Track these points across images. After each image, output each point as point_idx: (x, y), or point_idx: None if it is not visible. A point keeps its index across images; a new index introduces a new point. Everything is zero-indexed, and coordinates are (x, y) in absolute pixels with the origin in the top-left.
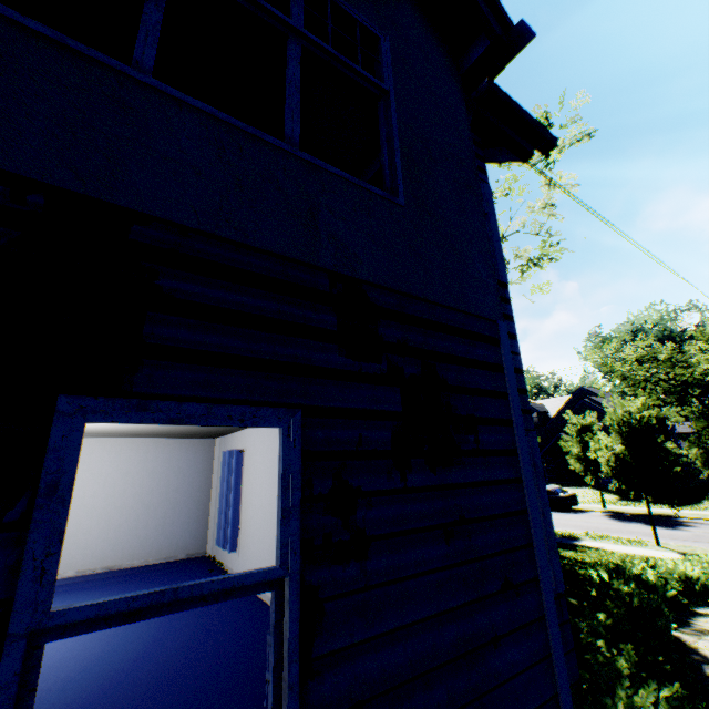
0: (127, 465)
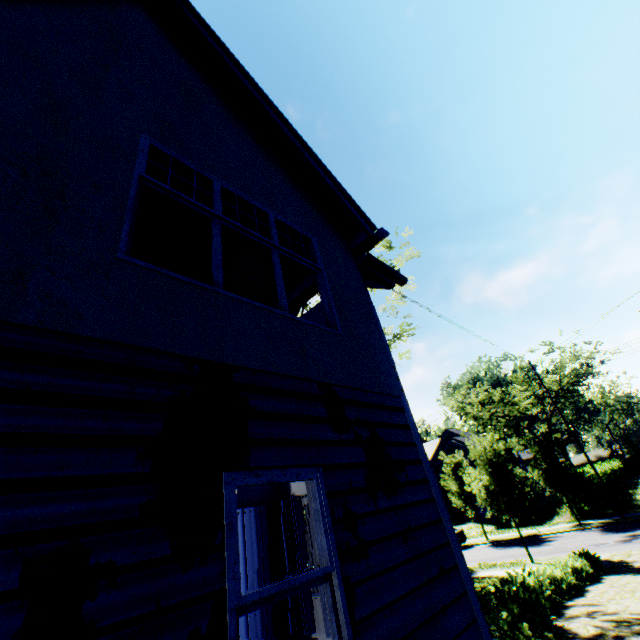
0: None
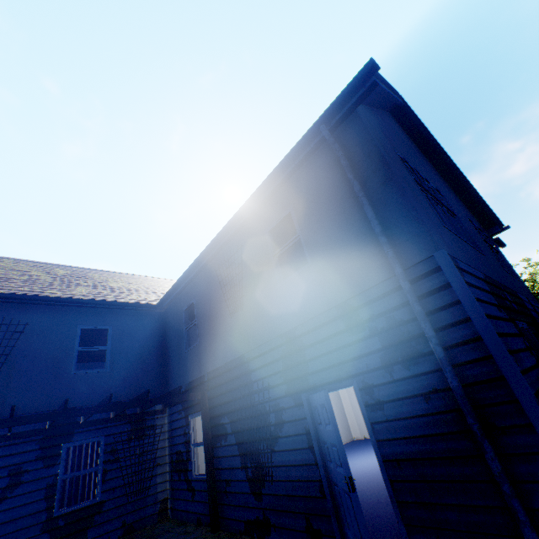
0: None
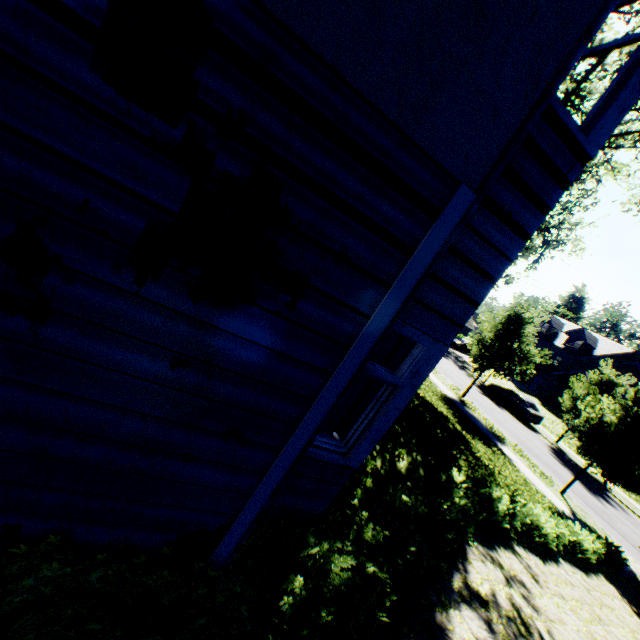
0: None
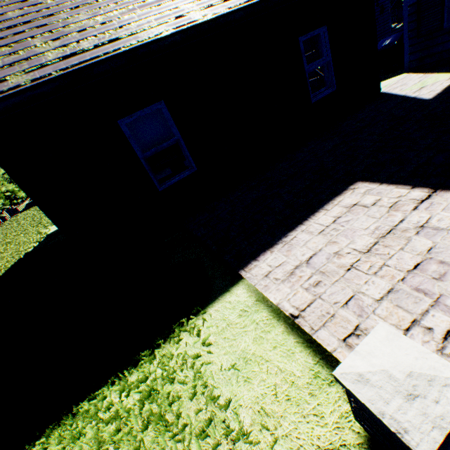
0: None
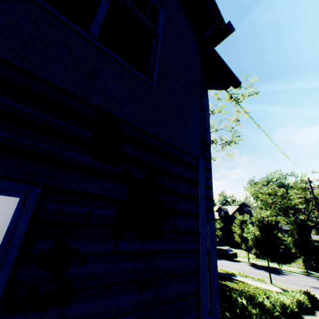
0: (11, 211)
